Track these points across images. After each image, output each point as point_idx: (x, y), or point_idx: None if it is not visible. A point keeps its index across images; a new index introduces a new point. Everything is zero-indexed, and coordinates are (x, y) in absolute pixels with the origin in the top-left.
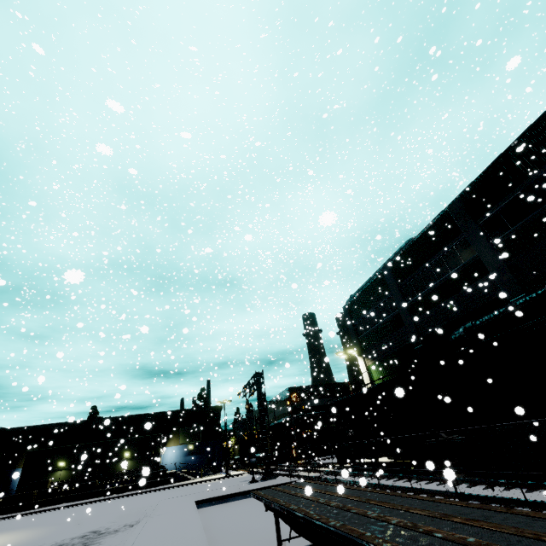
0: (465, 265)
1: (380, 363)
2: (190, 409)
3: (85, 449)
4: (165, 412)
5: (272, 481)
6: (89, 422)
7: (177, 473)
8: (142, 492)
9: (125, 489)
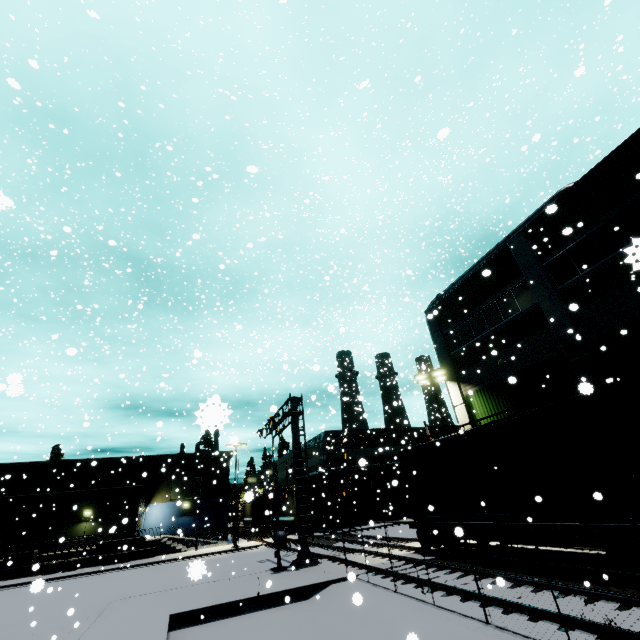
0: None
1: (491, 390)
2: (188, 454)
3: (23, 503)
4: (153, 456)
5: (313, 572)
6: (38, 465)
7: (162, 542)
8: (102, 571)
9: (80, 564)
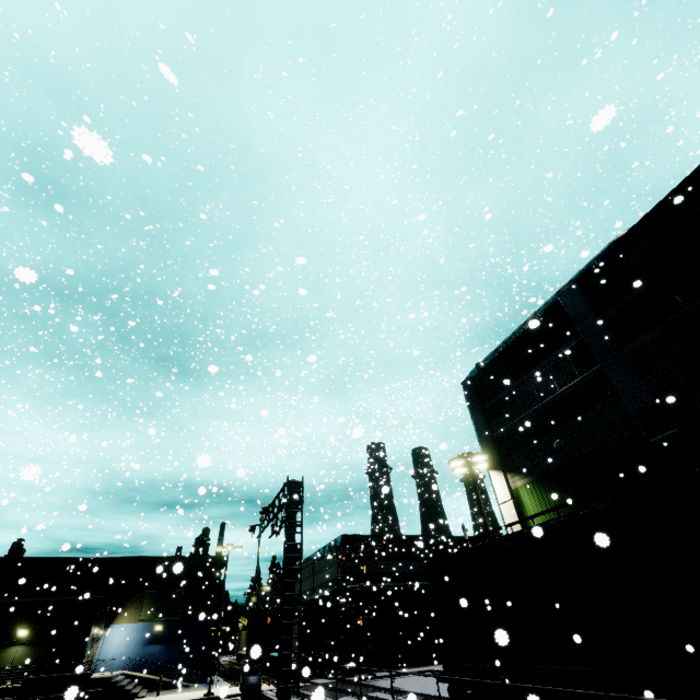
0: None
1: (547, 482)
2: (171, 558)
3: None
4: (126, 558)
5: None
6: None
7: (112, 682)
8: None
9: None
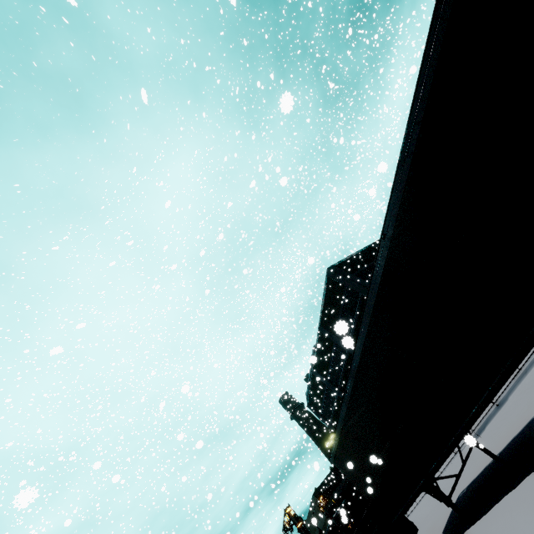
0: (347, 357)
1: None
2: None
3: None
4: None
5: None
6: None
7: None
8: None
9: None
